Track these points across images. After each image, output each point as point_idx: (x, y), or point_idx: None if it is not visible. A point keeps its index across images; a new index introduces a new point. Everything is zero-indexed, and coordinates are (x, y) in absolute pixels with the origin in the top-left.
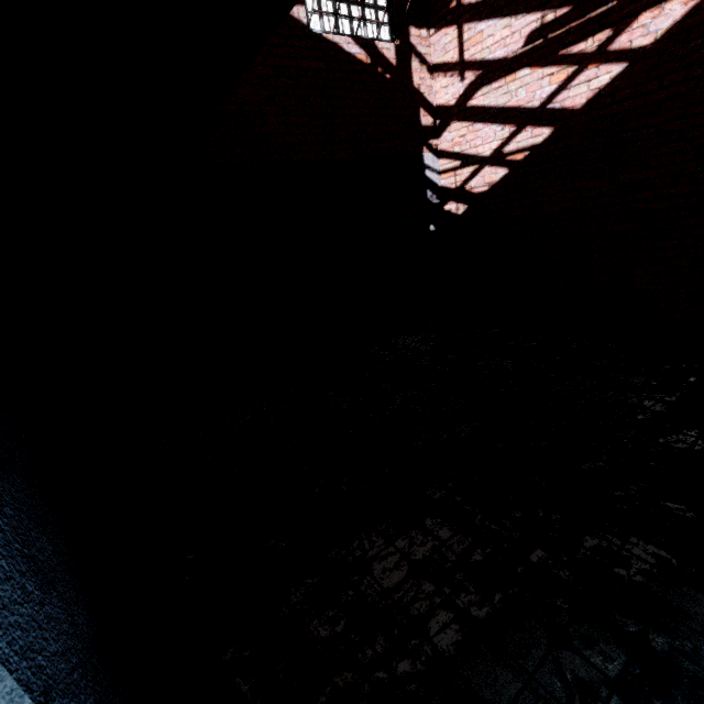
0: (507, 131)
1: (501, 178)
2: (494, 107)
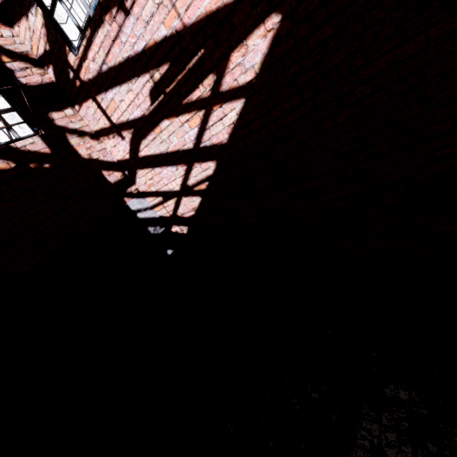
0: (181, 169)
1: (199, 204)
2: (160, 154)
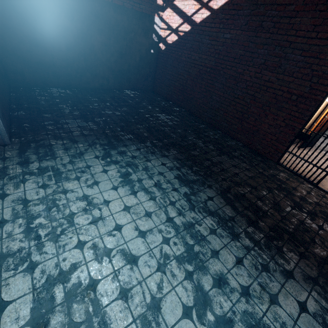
0: (181, 21)
1: (175, 40)
2: (180, 8)
